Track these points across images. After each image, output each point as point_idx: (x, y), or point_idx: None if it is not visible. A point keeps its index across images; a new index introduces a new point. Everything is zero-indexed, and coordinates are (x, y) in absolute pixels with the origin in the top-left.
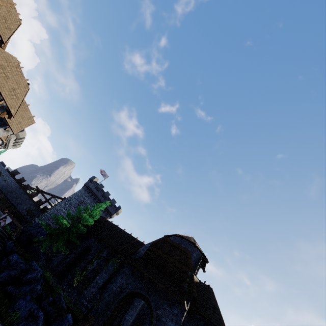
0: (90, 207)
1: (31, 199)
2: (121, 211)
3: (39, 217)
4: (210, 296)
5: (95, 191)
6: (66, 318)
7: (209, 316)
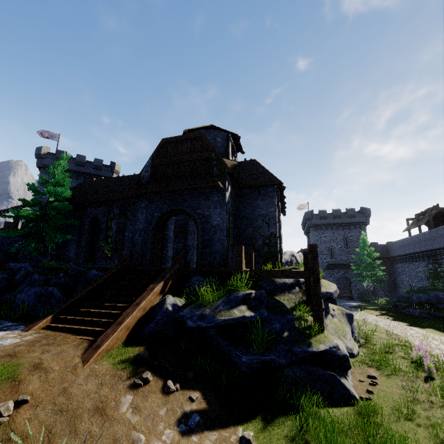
0: None
1: None
2: (119, 166)
3: None
4: (254, 167)
5: None
6: (90, 275)
7: (258, 183)
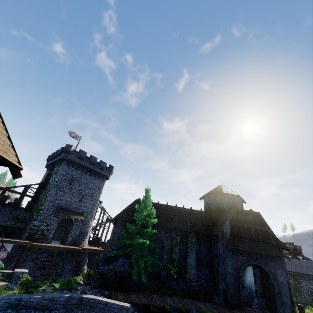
0: (83, 180)
1: (3, 204)
2: (114, 169)
3: (37, 219)
4: None
5: (80, 162)
6: None
7: None
